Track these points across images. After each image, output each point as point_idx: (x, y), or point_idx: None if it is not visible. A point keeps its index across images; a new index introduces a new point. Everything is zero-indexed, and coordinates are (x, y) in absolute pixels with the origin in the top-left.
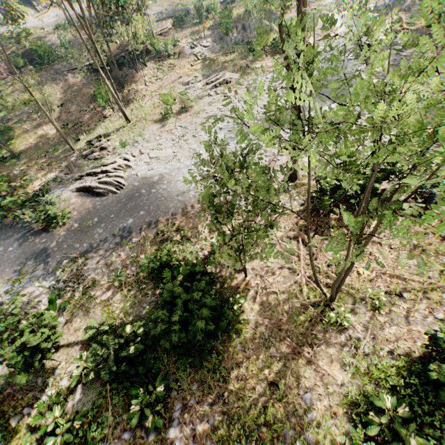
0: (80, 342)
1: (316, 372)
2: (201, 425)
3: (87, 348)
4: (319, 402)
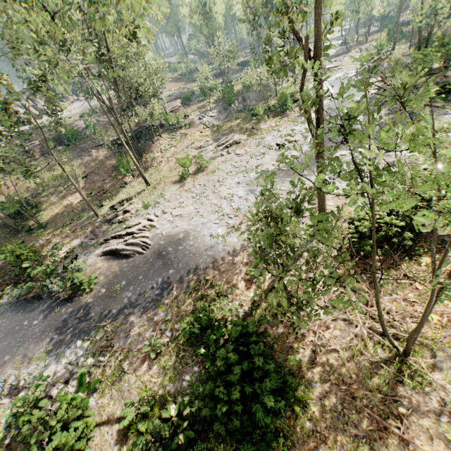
0: (115, 432)
1: None
2: None
3: (123, 440)
4: None
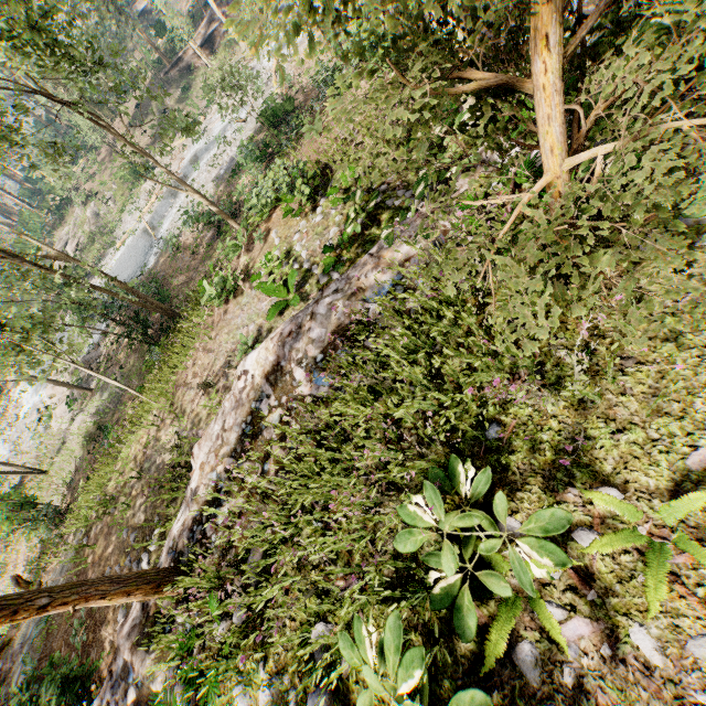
0: None
1: None
2: None
3: None
4: None
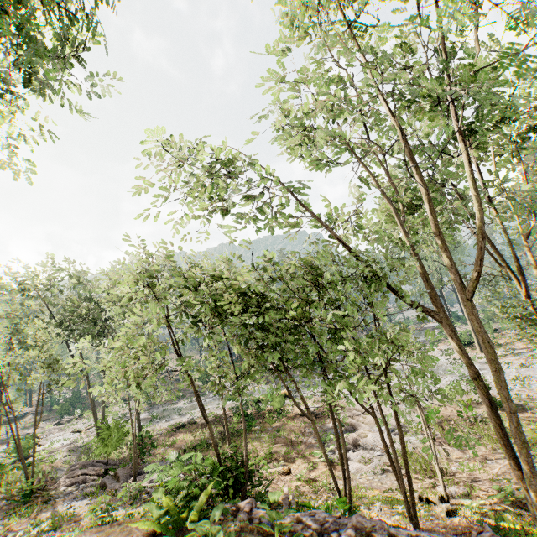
0: None
1: None
2: None
3: None
4: None
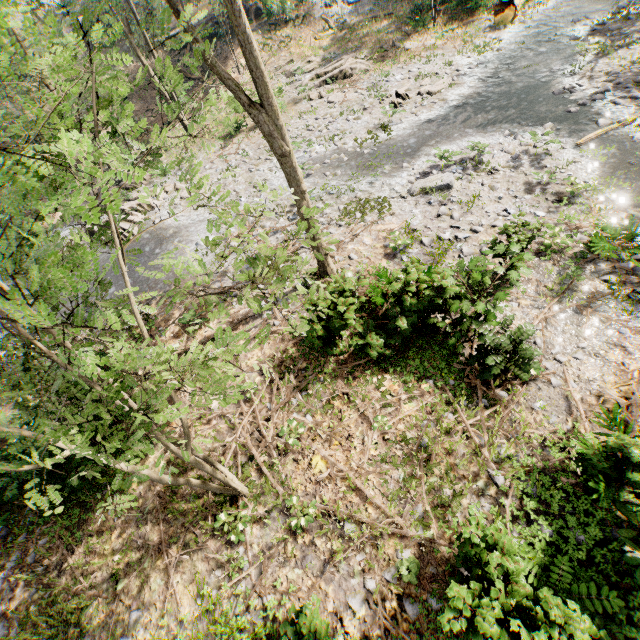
0: None
1: (166, 587)
2: (22, 591)
3: None
4: (144, 629)
